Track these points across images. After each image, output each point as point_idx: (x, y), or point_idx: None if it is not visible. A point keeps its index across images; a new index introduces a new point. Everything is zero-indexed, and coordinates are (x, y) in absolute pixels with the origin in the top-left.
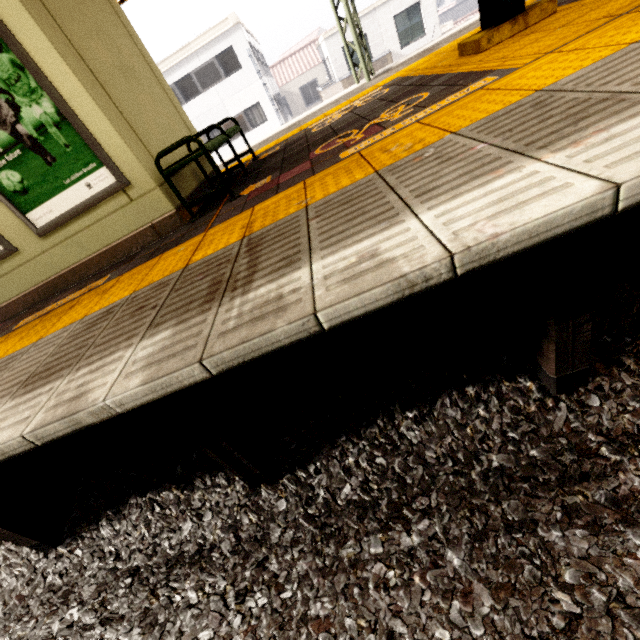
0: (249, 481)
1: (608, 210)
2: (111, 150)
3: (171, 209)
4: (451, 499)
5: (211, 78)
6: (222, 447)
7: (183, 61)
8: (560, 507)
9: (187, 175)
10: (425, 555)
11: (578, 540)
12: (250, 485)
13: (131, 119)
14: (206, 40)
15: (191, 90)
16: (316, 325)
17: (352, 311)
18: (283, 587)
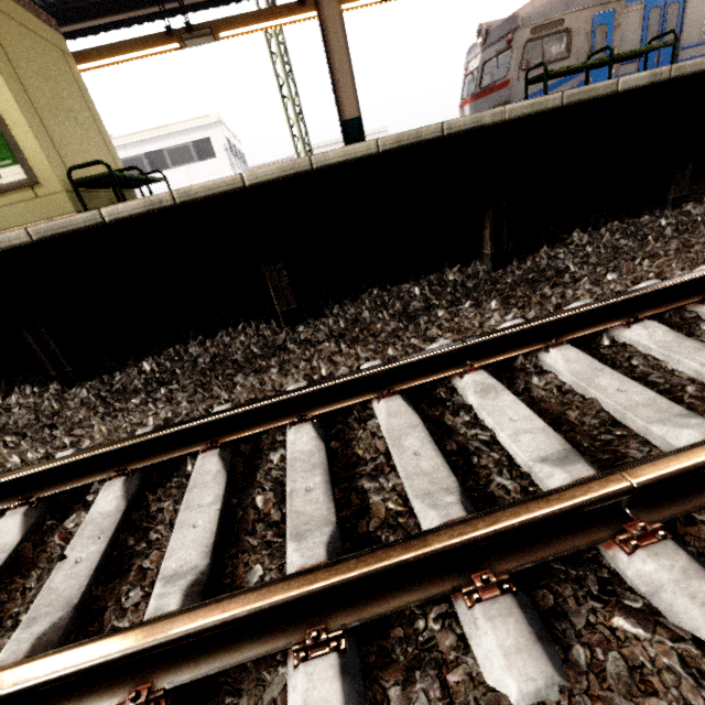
0: (61, 380)
1: (242, 185)
2: (29, 155)
3: (73, 211)
4: (195, 371)
5: (183, 158)
6: (41, 334)
7: (158, 138)
8: (253, 370)
9: (101, 198)
10: (164, 398)
11: (249, 377)
12: (62, 385)
13: (57, 141)
14: (185, 127)
15: (160, 164)
16: (101, 218)
17: (122, 213)
18: (57, 428)
